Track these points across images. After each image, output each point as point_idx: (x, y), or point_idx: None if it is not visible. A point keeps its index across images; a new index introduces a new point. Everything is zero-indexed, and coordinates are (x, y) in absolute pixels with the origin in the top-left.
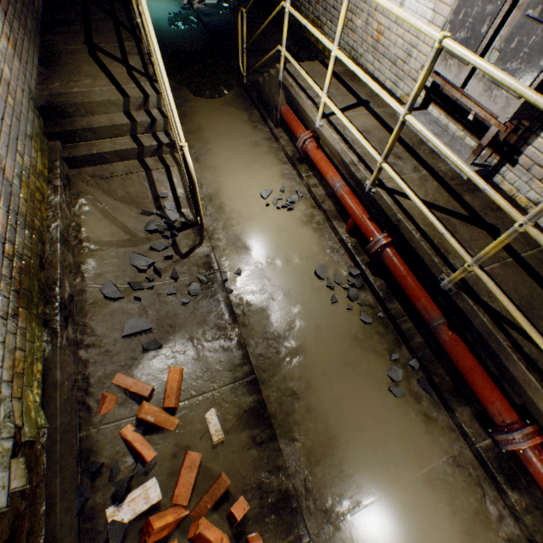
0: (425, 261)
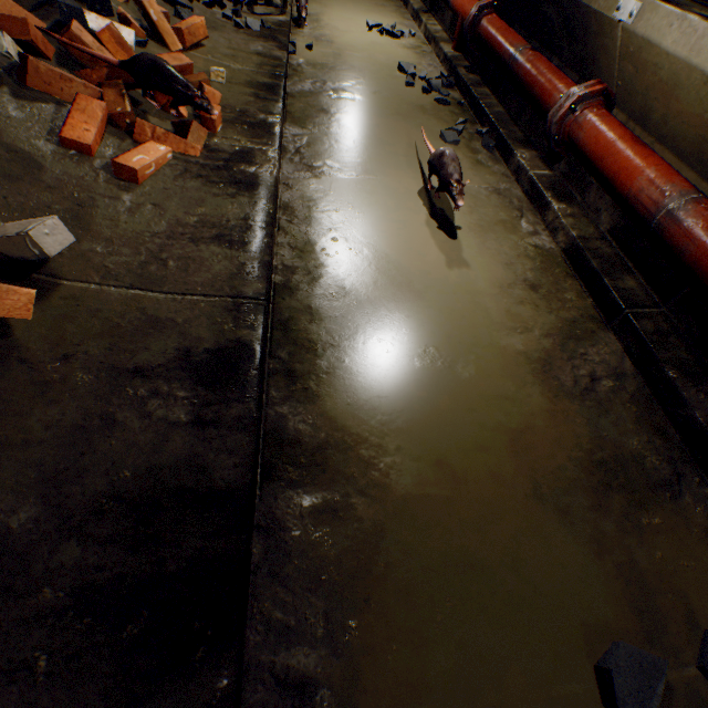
0: None
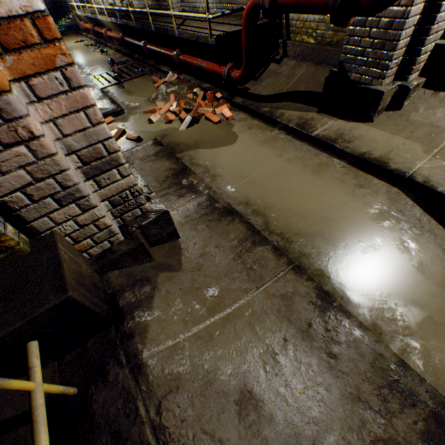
0: (91, 17)
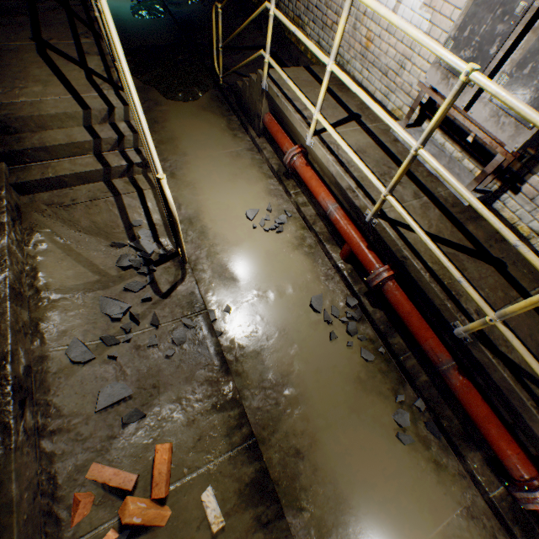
0: (435, 304)
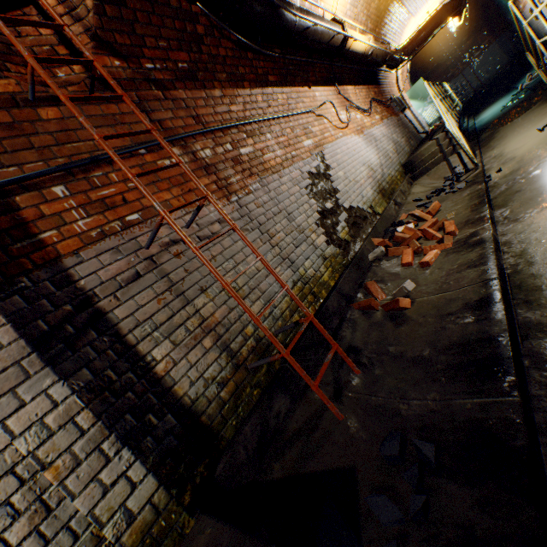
0: None
